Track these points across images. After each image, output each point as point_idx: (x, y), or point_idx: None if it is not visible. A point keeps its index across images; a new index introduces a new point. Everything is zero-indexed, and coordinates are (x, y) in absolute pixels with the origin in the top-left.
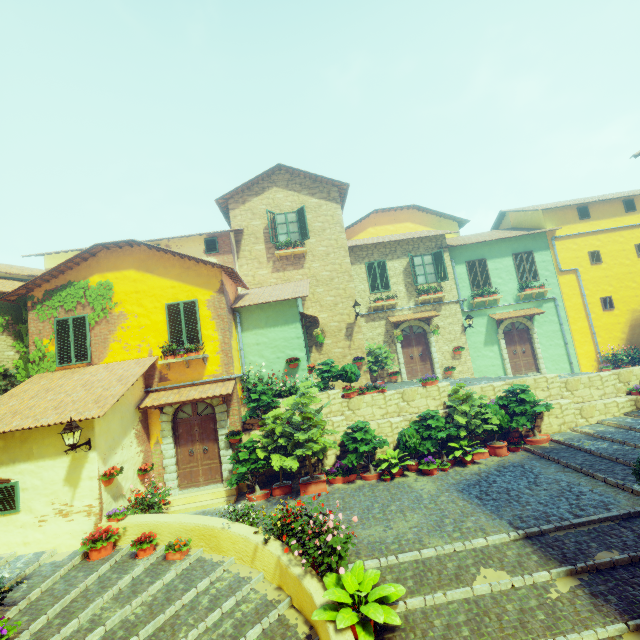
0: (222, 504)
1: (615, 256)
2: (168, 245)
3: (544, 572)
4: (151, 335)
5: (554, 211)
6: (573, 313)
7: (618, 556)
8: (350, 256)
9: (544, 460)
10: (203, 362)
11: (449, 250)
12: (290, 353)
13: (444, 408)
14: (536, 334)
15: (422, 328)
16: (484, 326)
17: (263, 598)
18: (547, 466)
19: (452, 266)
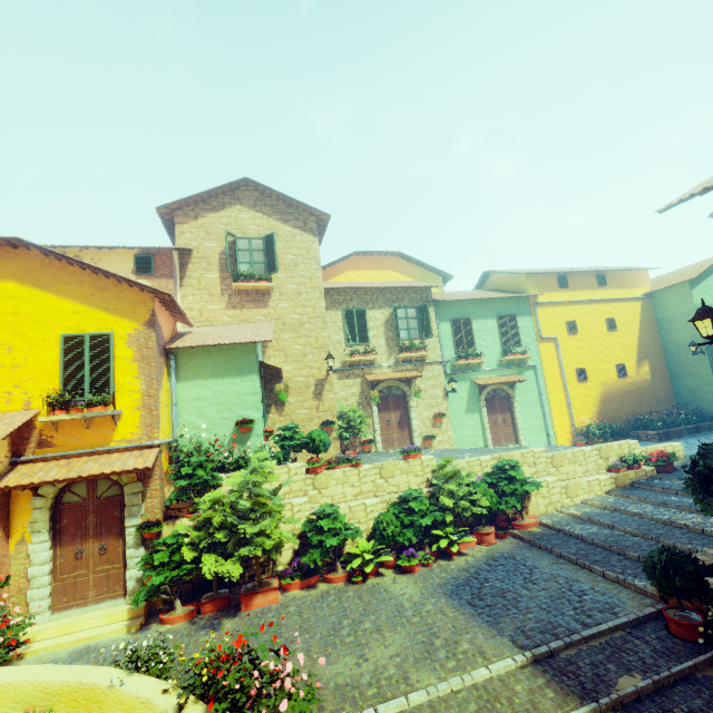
0: (120, 632)
1: (589, 328)
2: (79, 256)
3: None
4: (32, 378)
5: (537, 276)
6: (551, 383)
7: (642, 682)
8: (325, 299)
9: (535, 549)
10: (113, 421)
11: (434, 305)
12: (242, 413)
13: (427, 486)
14: (517, 403)
15: (402, 390)
16: (466, 391)
17: None
18: (540, 557)
19: (437, 323)
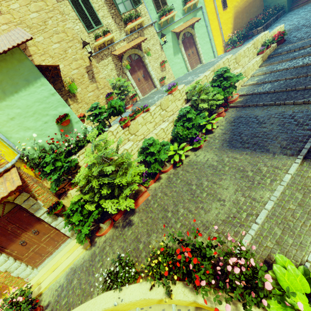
0: (82, 253)
1: None
2: None
3: None
4: None
5: None
6: (211, 16)
7: None
8: None
9: (247, 108)
10: None
11: None
12: (55, 113)
13: (185, 103)
14: (197, 38)
15: (137, 55)
16: (171, 41)
17: None
18: (253, 110)
19: None
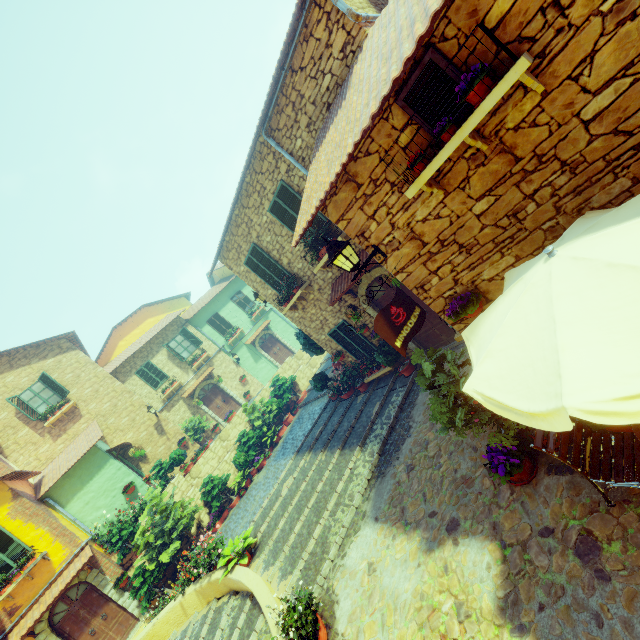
0: None
1: None
2: None
3: (302, 460)
4: None
5: None
6: None
7: (321, 428)
8: (118, 377)
9: (306, 406)
10: (45, 561)
11: (190, 322)
12: (121, 485)
13: (250, 424)
14: (277, 335)
15: (211, 384)
16: (247, 352)
17: (202, 617)
18: (307, 408)
19: (200, 331)
